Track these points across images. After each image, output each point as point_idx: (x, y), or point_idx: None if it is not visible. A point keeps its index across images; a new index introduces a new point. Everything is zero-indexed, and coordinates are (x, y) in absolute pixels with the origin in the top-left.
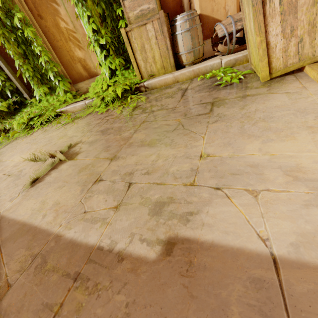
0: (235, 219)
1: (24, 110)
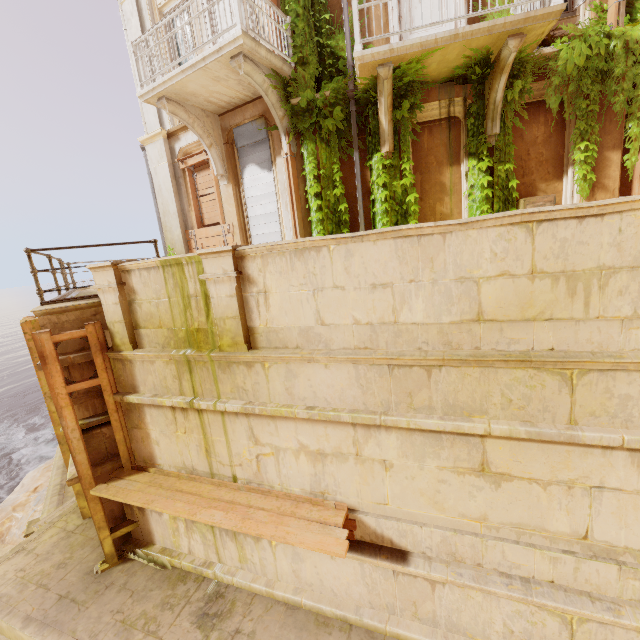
0: None
1: None
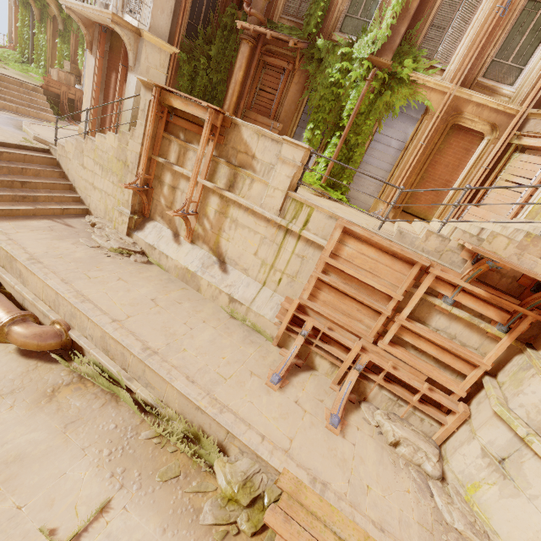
0: (3, 71)
1: (23, 65)
